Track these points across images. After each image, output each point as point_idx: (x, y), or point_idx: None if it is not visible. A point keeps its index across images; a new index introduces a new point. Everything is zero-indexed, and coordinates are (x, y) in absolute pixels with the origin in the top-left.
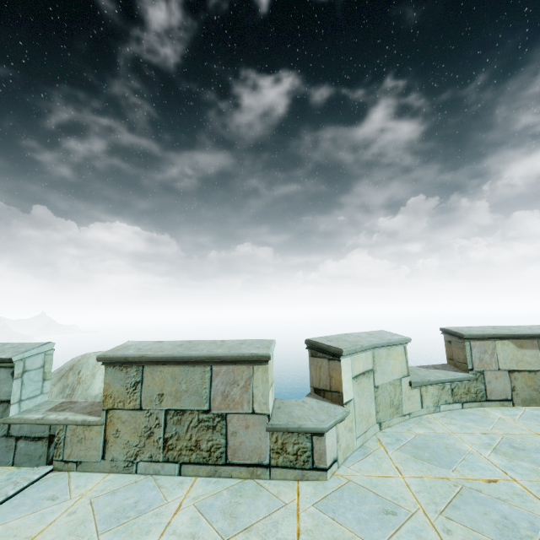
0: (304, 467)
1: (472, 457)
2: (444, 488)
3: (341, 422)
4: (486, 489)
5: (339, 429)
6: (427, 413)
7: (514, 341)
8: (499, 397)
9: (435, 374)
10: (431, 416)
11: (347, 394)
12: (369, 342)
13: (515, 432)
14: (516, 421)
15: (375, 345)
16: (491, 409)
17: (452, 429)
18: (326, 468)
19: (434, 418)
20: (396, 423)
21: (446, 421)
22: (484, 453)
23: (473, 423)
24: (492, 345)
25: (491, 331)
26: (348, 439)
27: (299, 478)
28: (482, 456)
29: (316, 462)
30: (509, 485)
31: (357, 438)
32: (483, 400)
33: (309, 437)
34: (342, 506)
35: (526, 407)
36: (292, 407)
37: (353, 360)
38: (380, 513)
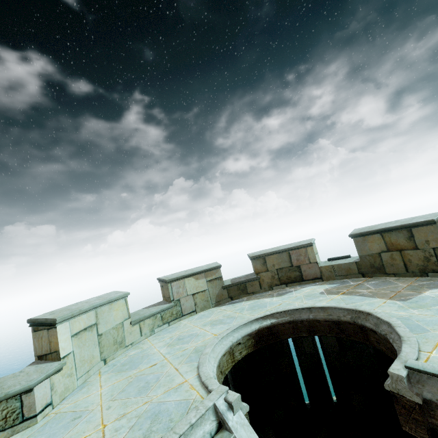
0: (14, 424)
1: (153, 356)
2: (124, 383)
3: (57, 373)
4: (148, 371)
5: (55, 379)
6: (145, 338)
7: (194, 276)
8: (189, 311)
9: (151, 310)
10: (147, 339)
11: (65, 350)
12: (91, 304)
13: (186, 329)
14: (191, 322)
15: (96, 305)
16: (184, 320)
17: (154, 343)
18: (36, 415)
19: (148, 340)
20: (120, 354)
21: (154, 338)
22: (162, 350)
23: (168, 333)
24: (183, 282)
25: (183, 273)
26: (68, 383)
27: (10, 435)
28: (159, 352)
29: (27, 414)
30: (161, 363)
31: (78, 379)
32: (181, 316)
33: (18, 398)
34: (40, 435)
35: (202, 312)
36: (6, 381)
37: (72, 323)
38: (69, 422)
